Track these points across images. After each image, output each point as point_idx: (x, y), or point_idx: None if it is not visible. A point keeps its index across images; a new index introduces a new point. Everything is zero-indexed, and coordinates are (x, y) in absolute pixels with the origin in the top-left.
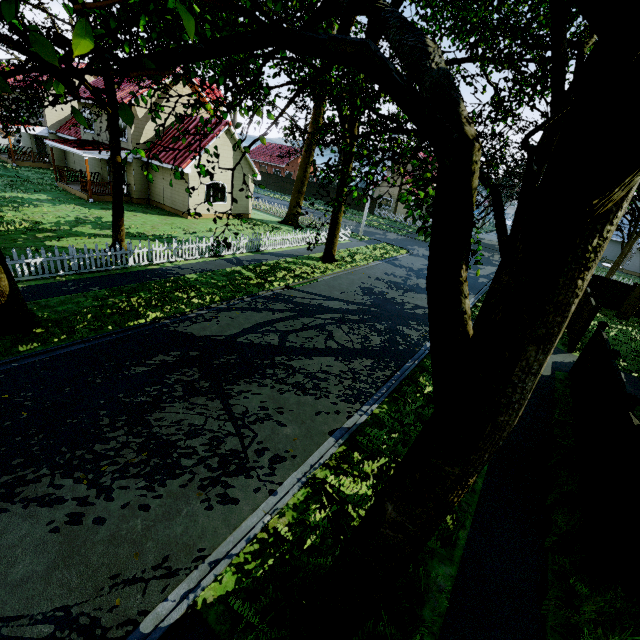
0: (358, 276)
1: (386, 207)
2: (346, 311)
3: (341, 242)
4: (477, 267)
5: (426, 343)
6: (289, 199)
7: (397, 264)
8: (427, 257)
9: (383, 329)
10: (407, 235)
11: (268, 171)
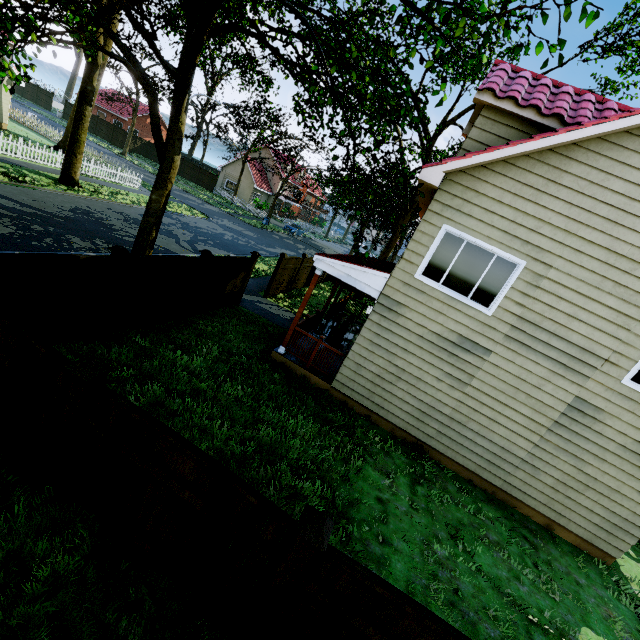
0: (93, 203)
1: (230, 190)
2: (5, 207)
3: (123, 185)
4: (273, 247)
5: (87, 252)
6: (115, 149)
7: (173, 217)
8: (225, 226)
9: (38, 230)
10: (230, 213)
11: (107, 120)
